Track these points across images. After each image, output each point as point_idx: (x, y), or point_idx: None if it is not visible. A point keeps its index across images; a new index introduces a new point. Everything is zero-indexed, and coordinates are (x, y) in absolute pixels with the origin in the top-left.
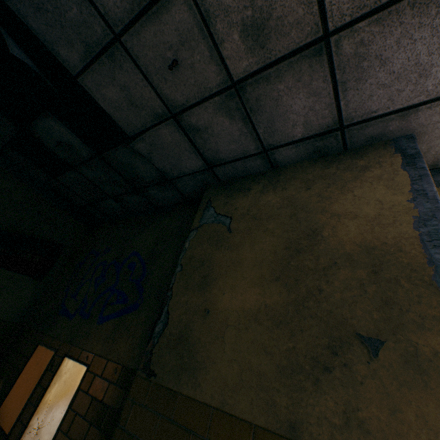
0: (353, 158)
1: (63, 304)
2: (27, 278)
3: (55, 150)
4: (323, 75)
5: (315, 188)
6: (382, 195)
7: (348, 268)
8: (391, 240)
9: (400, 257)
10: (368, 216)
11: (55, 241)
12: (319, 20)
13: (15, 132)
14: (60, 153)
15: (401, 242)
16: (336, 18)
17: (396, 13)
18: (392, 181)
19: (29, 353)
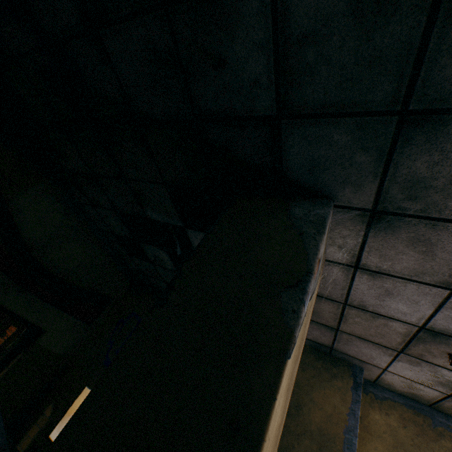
0: (331, 363)
1: (107, 356)
2: (83, 323)
3: (148, 254)
4: (330, 334)
5: (307, 372)
6: (337, 402)
7: (309, 440)
8: (332, 434)
9: (333, 446)
10: (327, 412)
11: (108, 295)
12: (336, 325)
13: (128, 236)
14: (150, 256)
15: (336, 438)
16: (343, 329)
17: (367, 342)
18: (344, 395)
19: (76, 390)
